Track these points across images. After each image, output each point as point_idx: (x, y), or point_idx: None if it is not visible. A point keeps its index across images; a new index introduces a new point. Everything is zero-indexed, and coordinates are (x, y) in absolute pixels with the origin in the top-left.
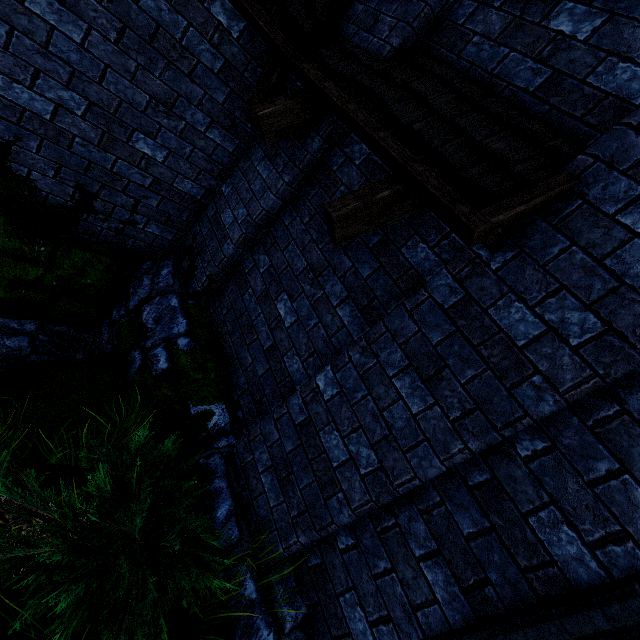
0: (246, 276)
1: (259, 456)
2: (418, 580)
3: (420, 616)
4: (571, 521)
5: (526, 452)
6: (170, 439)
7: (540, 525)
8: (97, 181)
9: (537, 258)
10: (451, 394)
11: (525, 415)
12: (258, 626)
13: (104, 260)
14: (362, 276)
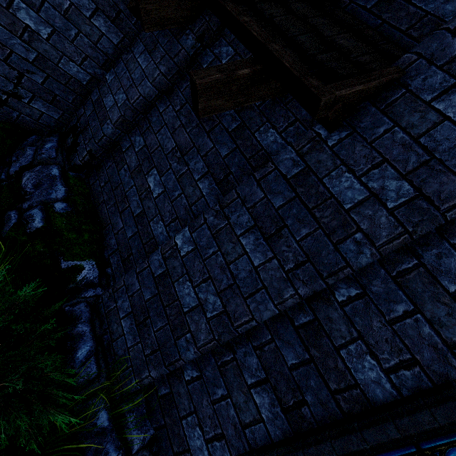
0: (123, 154)
1: (121, 304)
2: (248, 403)
3: (248, 433)
4: (373, 352)
5: (342, 298)
6: (29, 286)
7: (349, 356)
8: None
9: (366, 136)
10: (287, 249)
11: (347, 266)
12: (107, 450)
13: None
14: (221, 155)
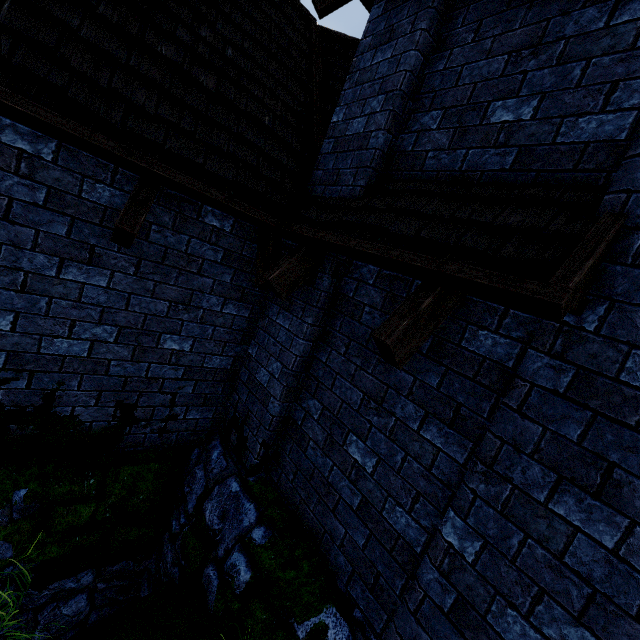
0: (301, 428)
1: None
2: None
3: None
4: None
5: None
6: None
7: None
8: (135, 391)
9: (637, 302)
10: None
11: None
12: None
13: (153, 467)
14: (431, 386)
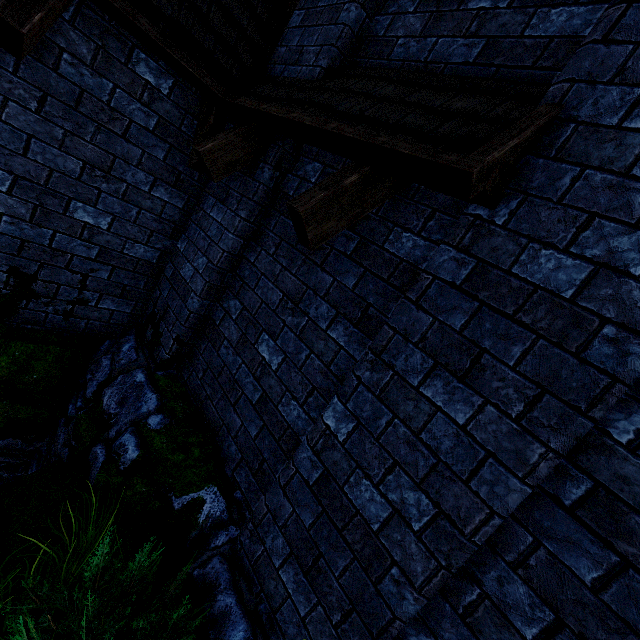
0: (218, 328)
1: (272, 544)
2: None
3: None
4: None
5: (627, 436)
6: (144, 550)
7: None
8: (34, 261)
9: (548, 196)
10: (502, 384)
11: (613, 381)
12: None
13: (52, 349)
14: (348, 287)
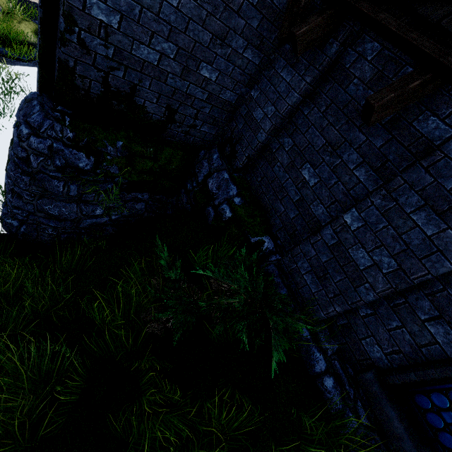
0: (274, 154)
1: (301, 265)
2: (423, 332)
3: (424, 350)
4: None
5: None
6: (255, 254)
7: None
8: (177, 101)
9: None
10: None
11: None
12: (313, 351)
13: (180, 153)
14: (375, 146)
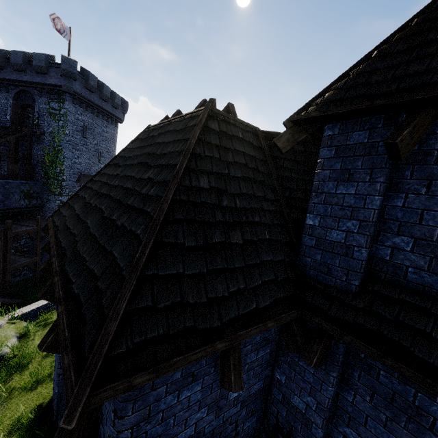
0: None
1: None
2: None
3: None
4: None
5: None
6: None
7: None
8: (217, 434)
9: None
10: None
11: None
12: None
13: None
14: None
